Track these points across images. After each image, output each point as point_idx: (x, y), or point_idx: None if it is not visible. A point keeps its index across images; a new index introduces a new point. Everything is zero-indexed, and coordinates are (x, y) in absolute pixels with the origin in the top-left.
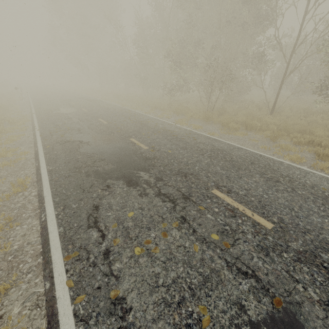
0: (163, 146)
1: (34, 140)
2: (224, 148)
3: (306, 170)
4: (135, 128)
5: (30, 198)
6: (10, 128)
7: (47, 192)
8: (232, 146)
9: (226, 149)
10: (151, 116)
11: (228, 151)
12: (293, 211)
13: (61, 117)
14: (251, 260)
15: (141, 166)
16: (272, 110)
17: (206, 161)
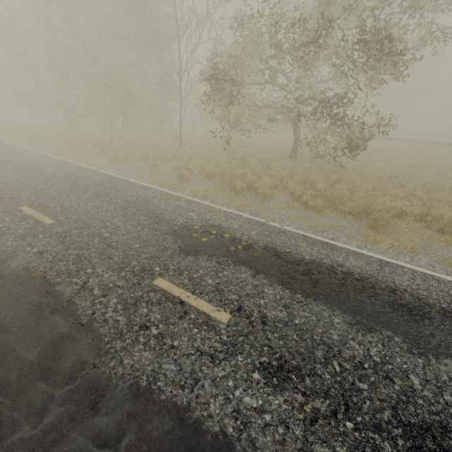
0: (1, 177)
1: None
2: (86, 175)
3: (148, 187)
4: None
5: None
6: None
7: None
8: (98, 173)
9: (86, 176)
10: (21, 147)
11: (86, 177)
12: (88, 212)
13: None
14: (3, 242)
15: None
16: (180, 140)
17: (45, 186)
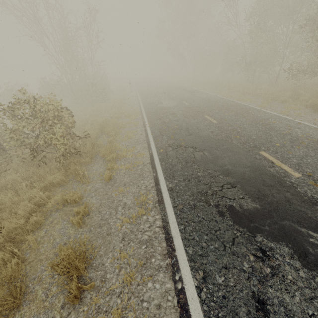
0: None
1: (146, 139)
2: None
3: None
4: (259, 133)
5: (156, 230)
6: (126, 123)
7: (174, 229)
8: None
9: None
10: (272, 113)
11: None
12: None
13: (166, 112)
14: None
15: (309, 218)
16: None
17: None
